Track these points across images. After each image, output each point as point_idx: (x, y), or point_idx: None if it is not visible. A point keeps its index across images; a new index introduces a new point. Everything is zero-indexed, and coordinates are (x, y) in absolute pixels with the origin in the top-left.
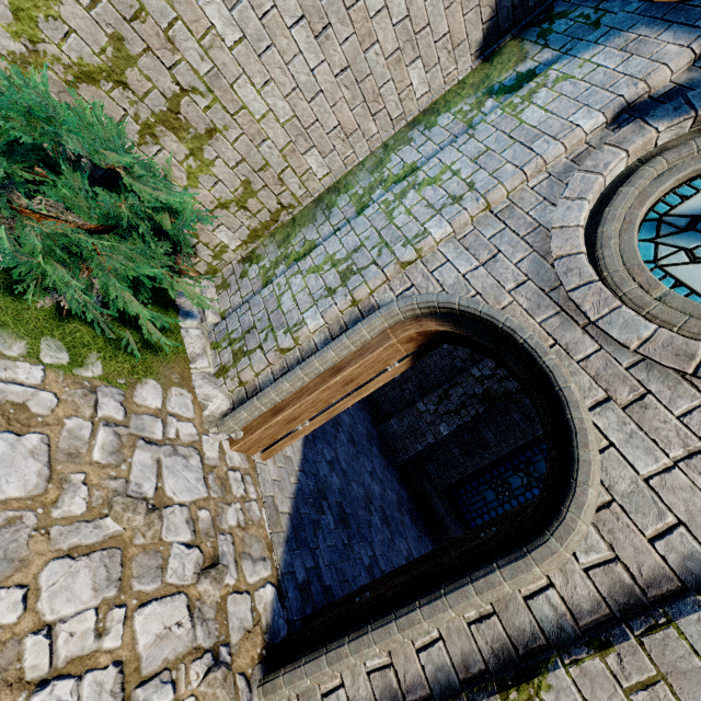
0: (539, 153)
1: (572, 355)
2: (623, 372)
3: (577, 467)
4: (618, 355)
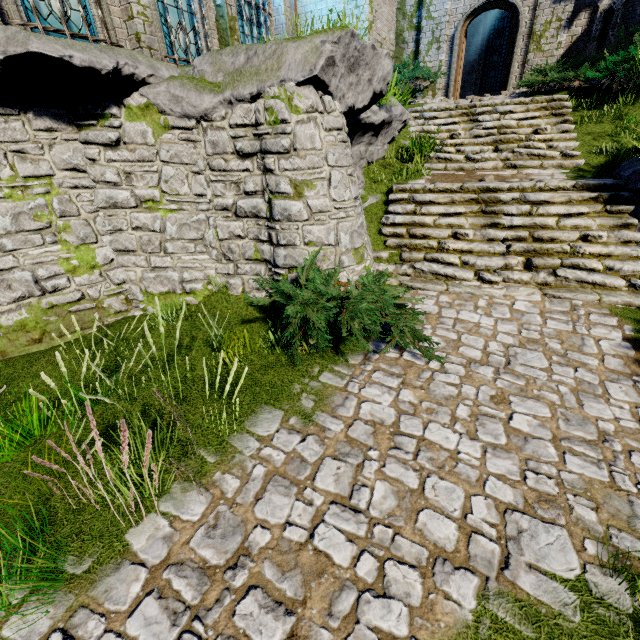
0: None
1: None
2: None
3: (515, 5)
4: None
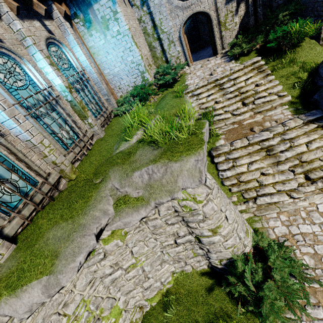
0: (164, 3)
1: (194, 8)
2: (197, 3)
3: (206, 12)
4: (195, 3)
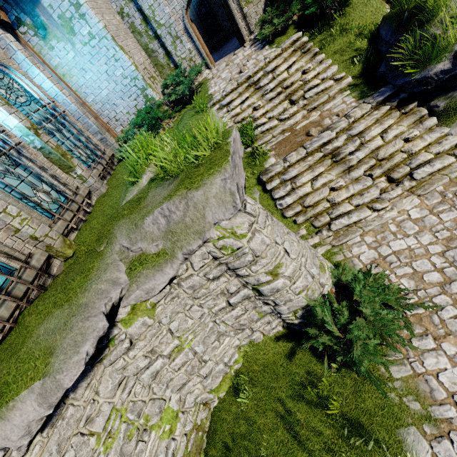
0: None
1: None
2: None
3: None
4: None
